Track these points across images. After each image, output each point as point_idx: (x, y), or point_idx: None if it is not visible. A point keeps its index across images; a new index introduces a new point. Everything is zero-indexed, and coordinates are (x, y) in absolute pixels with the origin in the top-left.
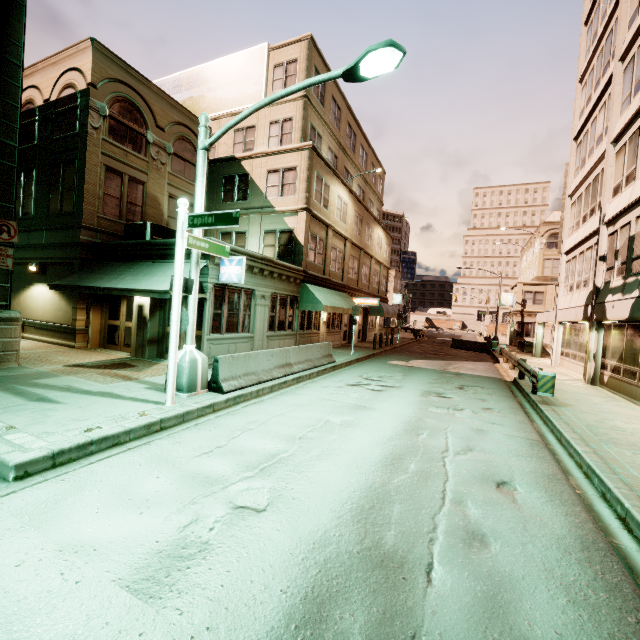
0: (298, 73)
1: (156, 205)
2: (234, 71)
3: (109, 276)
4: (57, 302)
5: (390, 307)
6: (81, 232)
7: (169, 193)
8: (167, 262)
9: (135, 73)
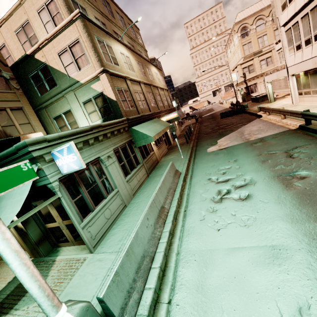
0: None
1: None
2: None
3: None
4: None
5: (179, 112)
6: None
7: None
8: None
9: None
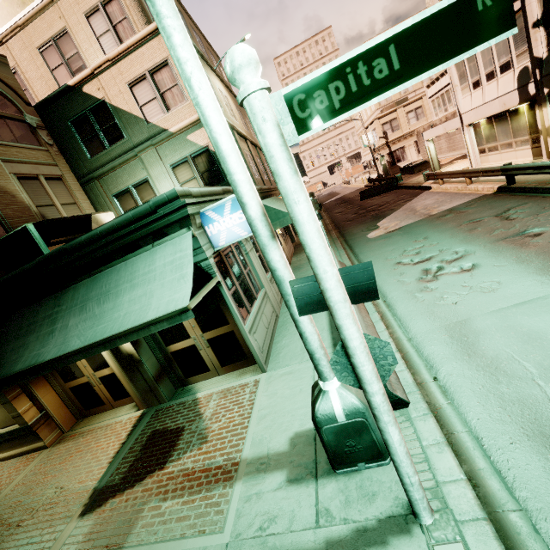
0: None
1: (9, 199)
2: None
3: (34, 336)
4: None
5: None
6: None
7: (14, 174)
8: (116, 264)
9: None
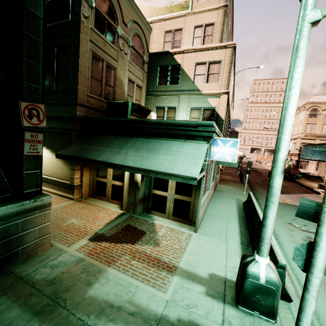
0: None
1: (121, 86)
2: None
3: (109, 149)
4: (54, 161)
5: None
6: (77, 108)
7: (128, 77)
8: (162, 139)
9: None
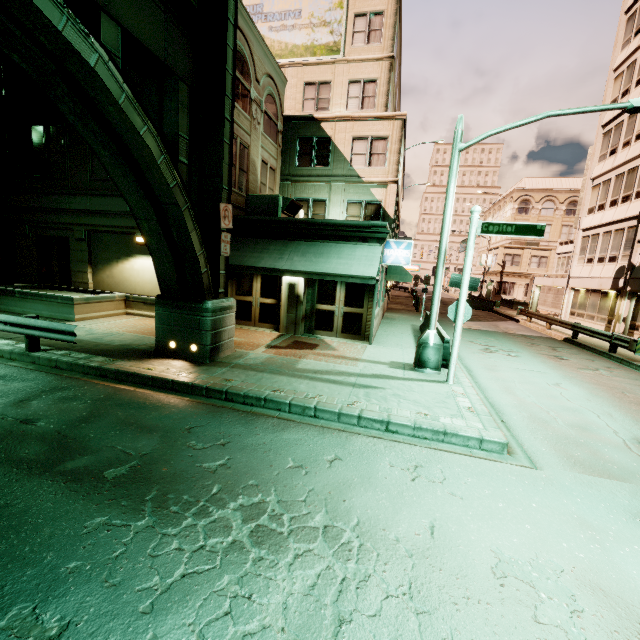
0: (384, 29)
1: (254, 170)
2: (304, 12)
3: (268, 255)
4: None
5: None
6: None
7: (261, 156)
8: (330, 243)
9: (246, 15)
